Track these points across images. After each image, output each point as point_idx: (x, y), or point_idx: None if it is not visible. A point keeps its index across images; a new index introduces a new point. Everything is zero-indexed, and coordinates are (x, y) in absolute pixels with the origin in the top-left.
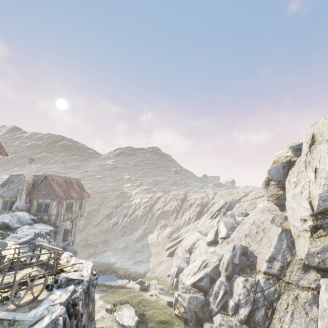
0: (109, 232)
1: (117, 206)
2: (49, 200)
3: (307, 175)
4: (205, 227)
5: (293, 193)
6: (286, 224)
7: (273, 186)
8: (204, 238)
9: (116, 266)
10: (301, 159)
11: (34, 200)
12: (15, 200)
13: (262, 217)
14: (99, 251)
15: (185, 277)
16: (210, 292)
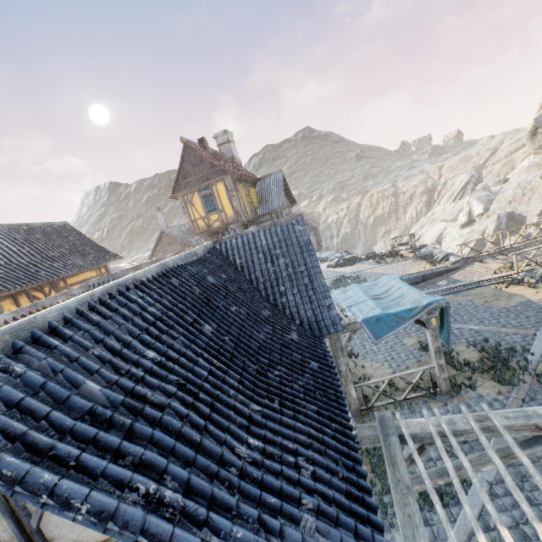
0: None
1: None
2: None
3: None
4: (449, 213)
5: None
6: None
7: None
8: (453, 224)
9: None
10: None
11: None
12: None
13: (529, 177)
14: None
15: None
16: None
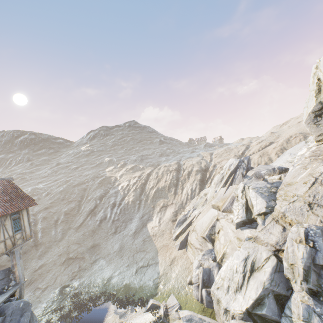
0: (96, 232)
1: (101, 197)
2: None
3: None
4: (221, 199)
5: None
6: None
7: None
8: (227, 216)
9: (112, 283)
10: None
11: None
12: None
13: None
14: (87, 264)
15: (225, 295)
16: None
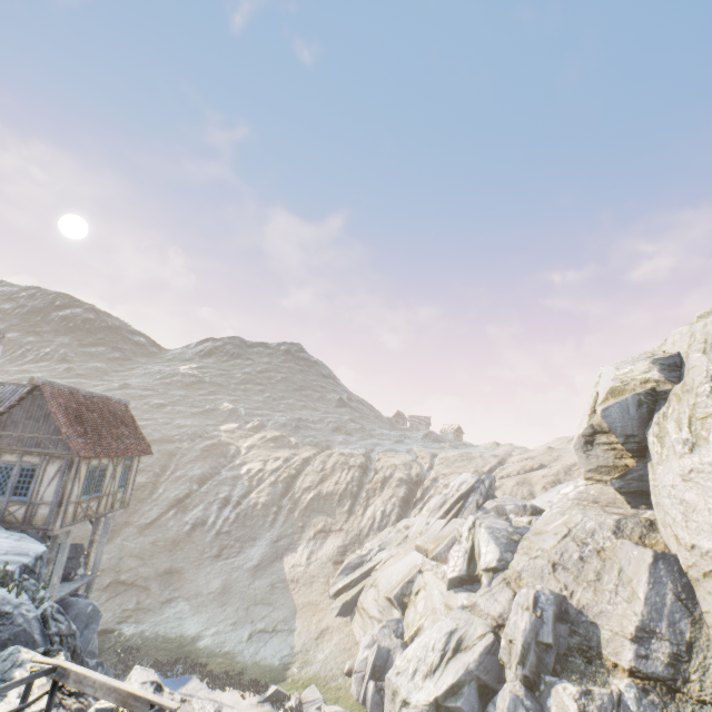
0: (181, 547)
1: (204, 478)
2: (38, 458)
3: None
4: (434, 538)
5: (687, 468)
6: (655, 539)
7: (605, 447)
8: (437, 566)
9: (200, 646)
10: (689, 388)
11: None
12: None
13: (589, 520)
14: (153, 602)
15: (407, 681)
16: None
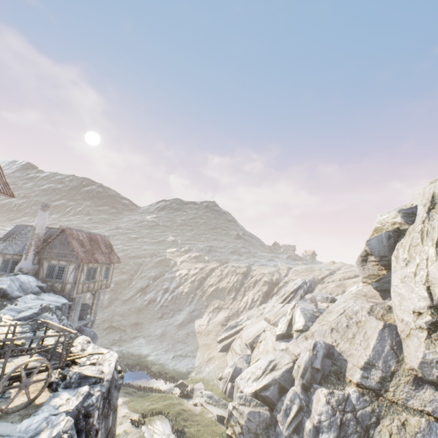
0: (142, 312)
1: (156, 278)
2: (65, 262)
3: (424, 249)
4: (275, 314)
5: (403, 275)
6: (390, 317)
7: (373, 263)
8: (273, 328)
9: (148, 359)
10: (414, 228)
11: (45, 260)
12: (19, 259)
13: (356, 305)
14: (127, 337)
15: (244, 382)
16: (278, 407)
